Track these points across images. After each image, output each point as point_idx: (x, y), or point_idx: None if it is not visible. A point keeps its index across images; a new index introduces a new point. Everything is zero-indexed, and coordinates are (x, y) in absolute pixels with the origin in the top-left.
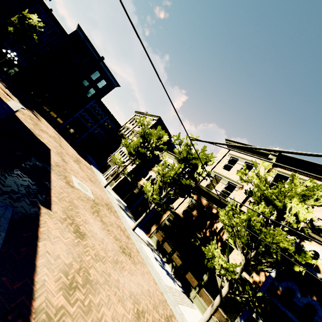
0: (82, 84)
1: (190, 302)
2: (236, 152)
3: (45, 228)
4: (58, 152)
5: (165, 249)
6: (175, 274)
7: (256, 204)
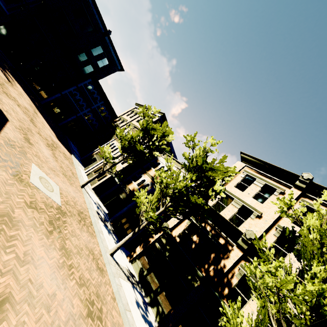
0: (79, 57)
1: None
2: (252, 169)
3: None
4: (22, 127)
5: (150, 284)
6: (160, 326)
7: (312, 257)
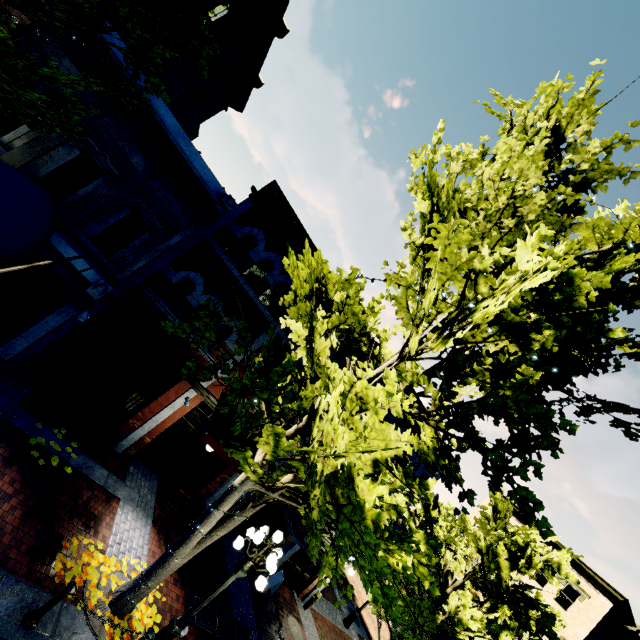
0: None
1: None
2: None
3: (364, 618)
4: None
5: None
6: None
7: None
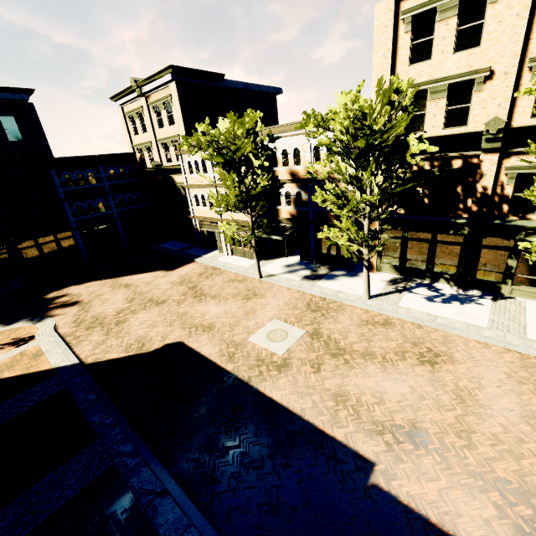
0: None
1: (513, 303)
2: None
3: (426, 507)
4: (184, 327)
5: (415, 269)
6: (460, 287)
7: None
